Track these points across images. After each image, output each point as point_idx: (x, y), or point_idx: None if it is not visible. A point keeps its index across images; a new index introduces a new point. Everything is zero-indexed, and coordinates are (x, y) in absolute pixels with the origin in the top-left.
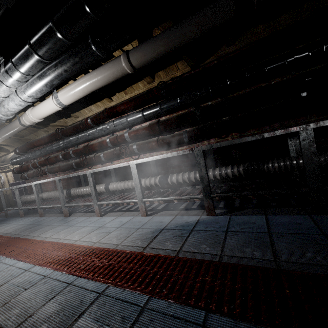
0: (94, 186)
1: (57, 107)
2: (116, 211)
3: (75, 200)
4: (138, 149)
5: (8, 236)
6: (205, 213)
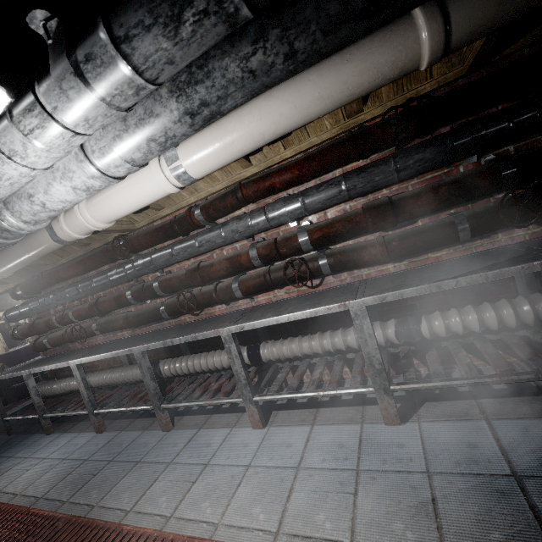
0: (241, 362)
1: (170, 187)
2: (289, 408)
3: (175, 388)
4: (331, 267)
5: (45, 509)
6: None
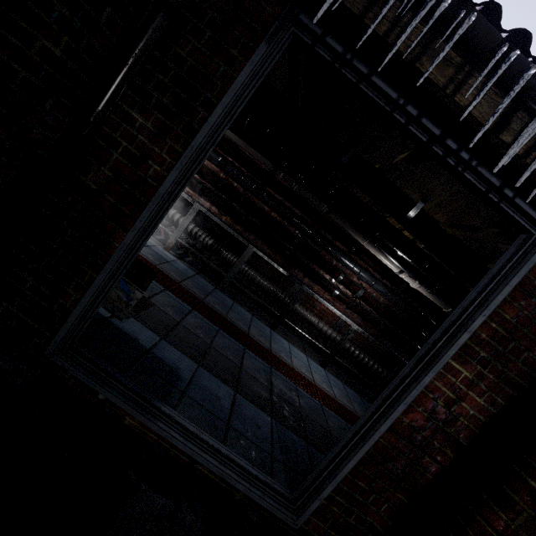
0: None
1: None
2: None
3: None
4: None
5: None
6: (163, 247)
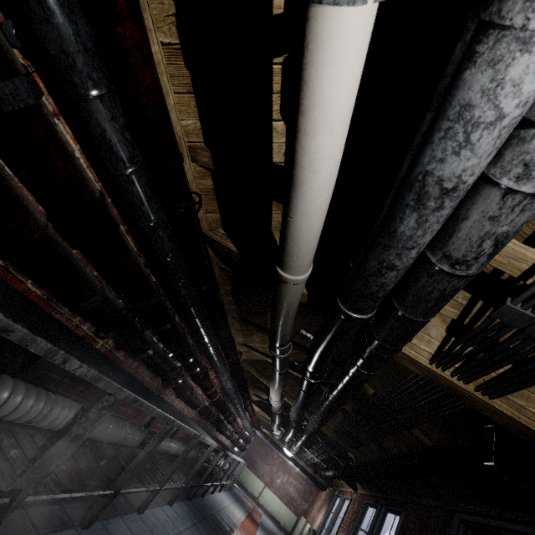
0: None
1: None
2: None
3: None
4: None
5: None
6: None
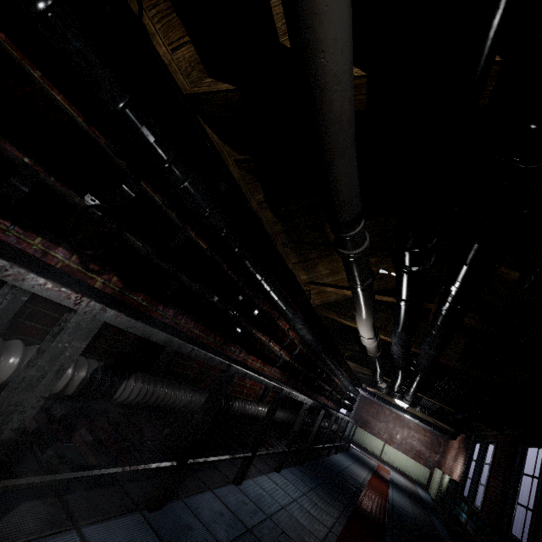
0: None
1: None
2: None
3: None
4: None
5: None
6: None
